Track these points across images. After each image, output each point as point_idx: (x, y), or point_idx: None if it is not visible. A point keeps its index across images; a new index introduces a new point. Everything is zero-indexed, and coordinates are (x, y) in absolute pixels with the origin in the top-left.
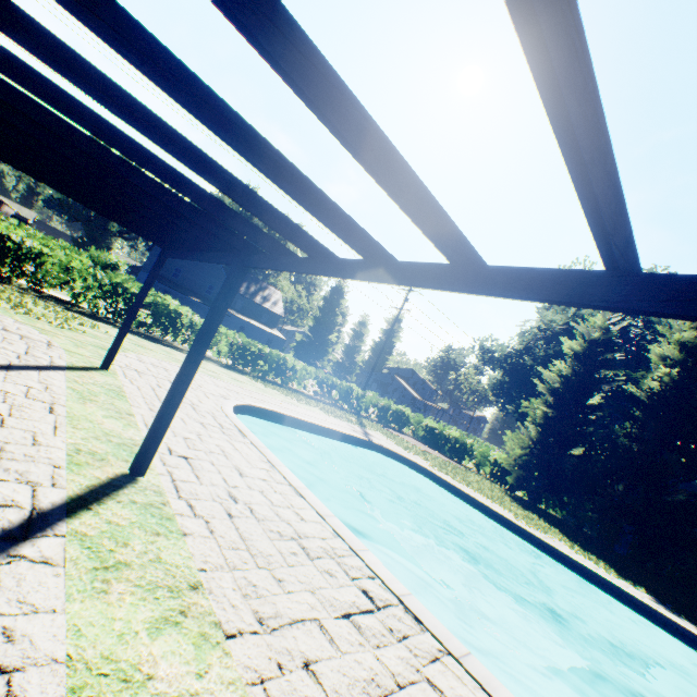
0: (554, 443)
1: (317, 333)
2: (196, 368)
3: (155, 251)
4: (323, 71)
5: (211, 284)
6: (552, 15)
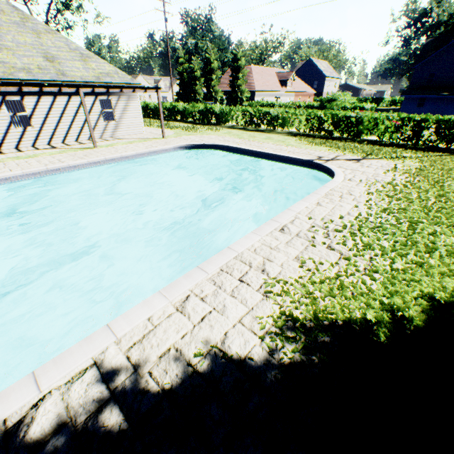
0: None
1: None
2: (88, 121)
3: None
4: None
5: None
6: None
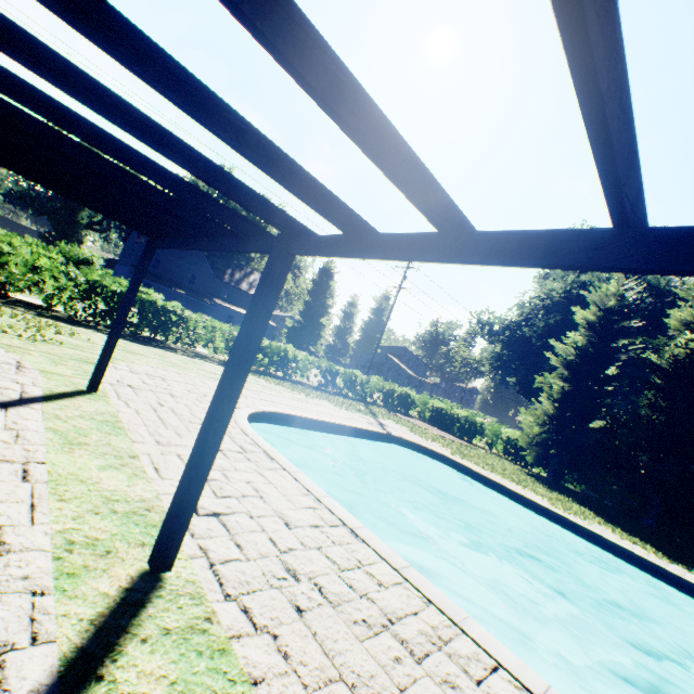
0: (572, 418)
1: (308, 318)
2: (232, 408)
3: (130, 242)
4: None
5: (194, 274)
6: None
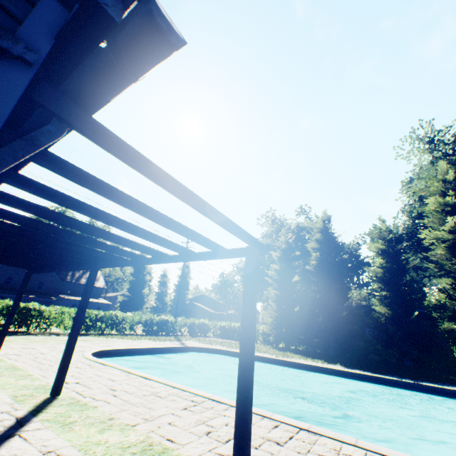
0: (286, 308)
1: (134, 291)
2: (81, 325)
3: None
4: (133, 226)
5: (41, 280)
6: (173, 226)
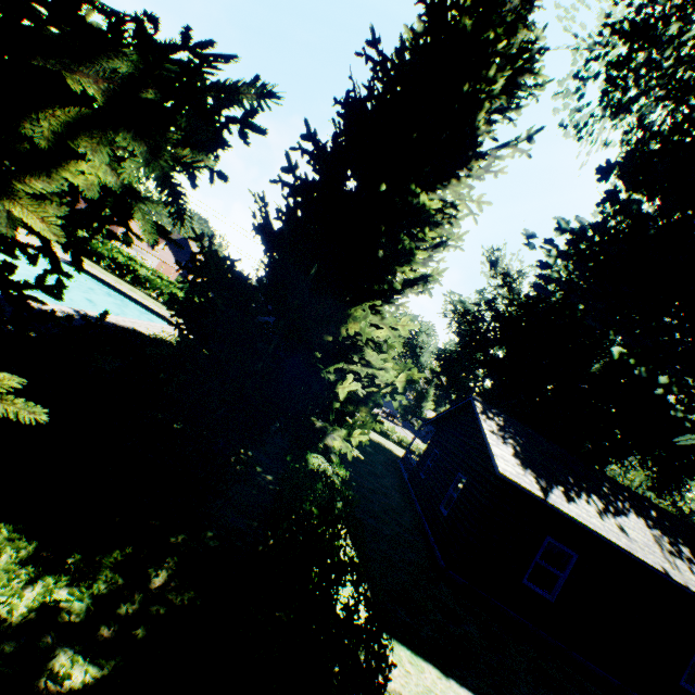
0: None
1: None
2: None
3: None
4: None
5: None
6: None
